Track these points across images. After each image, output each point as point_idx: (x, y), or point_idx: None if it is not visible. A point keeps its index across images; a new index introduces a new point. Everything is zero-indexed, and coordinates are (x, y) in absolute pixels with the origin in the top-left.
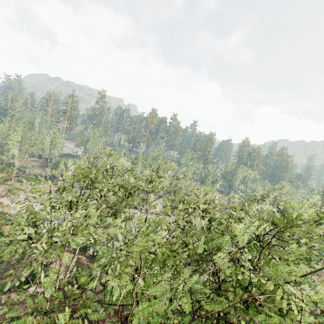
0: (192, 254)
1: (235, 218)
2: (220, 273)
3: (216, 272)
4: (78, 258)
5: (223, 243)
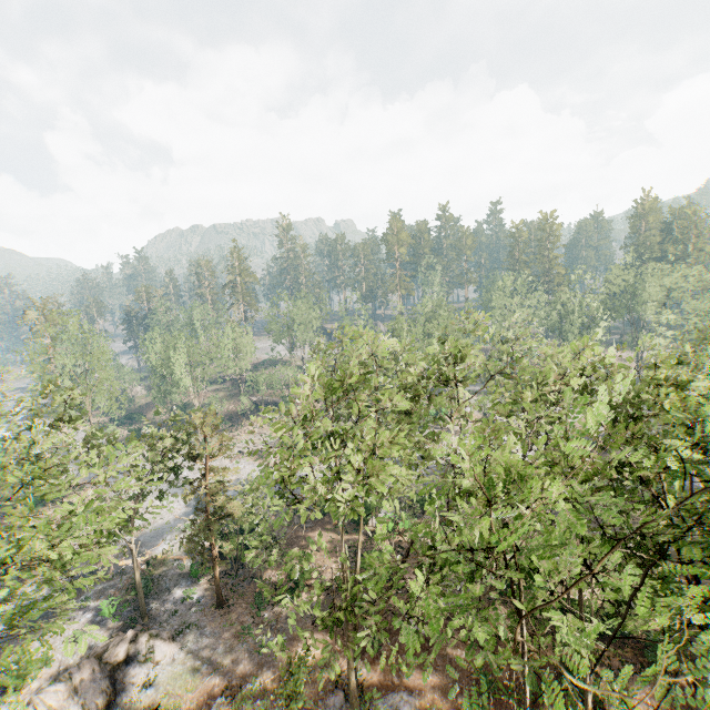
0: (593, 474)
1: (670, 385)
2: (668, 492)
3: (658, 496)
4: (354, 540)
5: (657, 437)
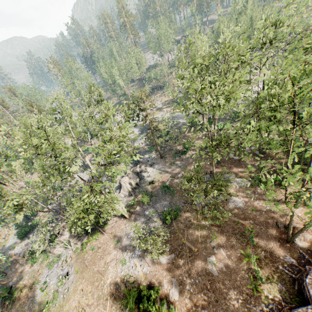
0: None
1: None
2: None
3: None
4: (205, 134)
5: None
